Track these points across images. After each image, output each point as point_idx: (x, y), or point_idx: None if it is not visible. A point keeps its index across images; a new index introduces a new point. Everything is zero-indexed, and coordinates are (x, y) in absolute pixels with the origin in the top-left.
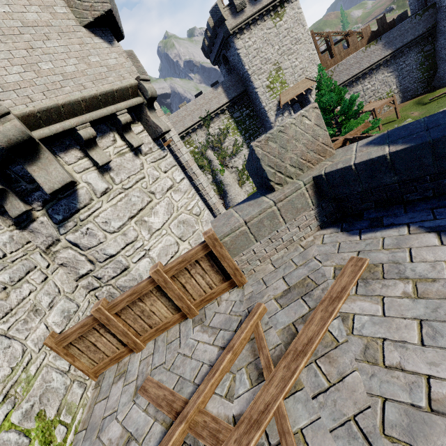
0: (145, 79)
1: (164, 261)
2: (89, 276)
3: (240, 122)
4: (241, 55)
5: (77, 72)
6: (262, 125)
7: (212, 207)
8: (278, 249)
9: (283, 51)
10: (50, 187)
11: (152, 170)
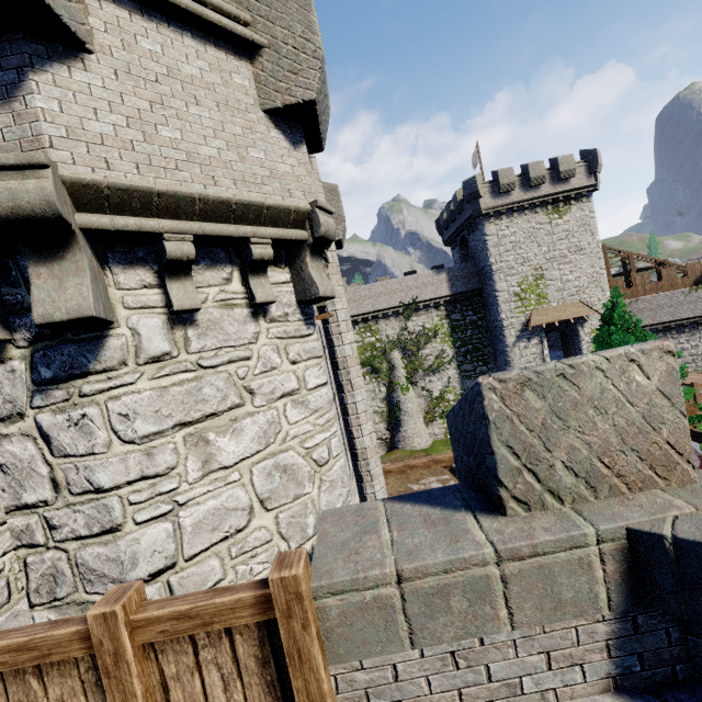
0: (325, 209)
1: (202, 542)
2: (36, 512)
3: (457, 329)
4: (489, 243)
5: (217, 159)
6: (491, 344)
7: (359, 453)
8: (467, 696)
9: (553, 256)
10: (46, 313)
11: (270, 350)
